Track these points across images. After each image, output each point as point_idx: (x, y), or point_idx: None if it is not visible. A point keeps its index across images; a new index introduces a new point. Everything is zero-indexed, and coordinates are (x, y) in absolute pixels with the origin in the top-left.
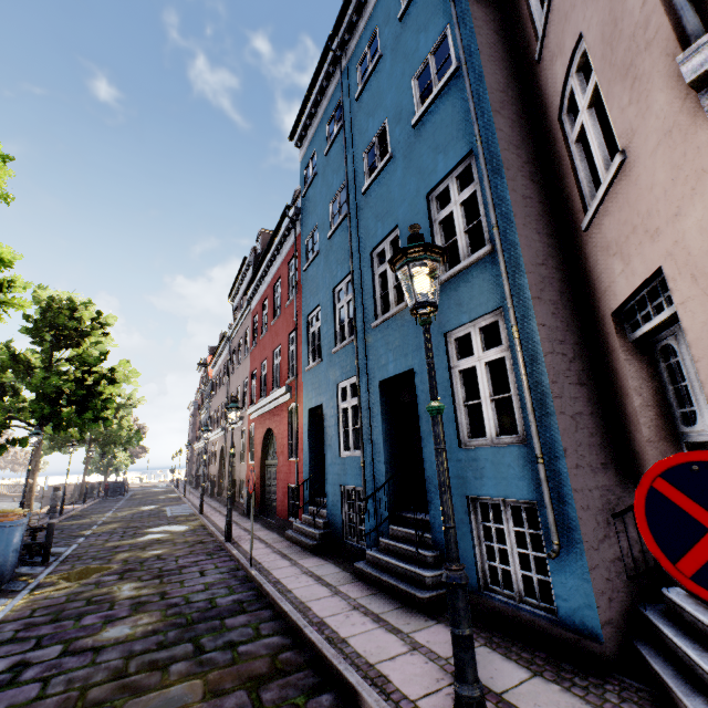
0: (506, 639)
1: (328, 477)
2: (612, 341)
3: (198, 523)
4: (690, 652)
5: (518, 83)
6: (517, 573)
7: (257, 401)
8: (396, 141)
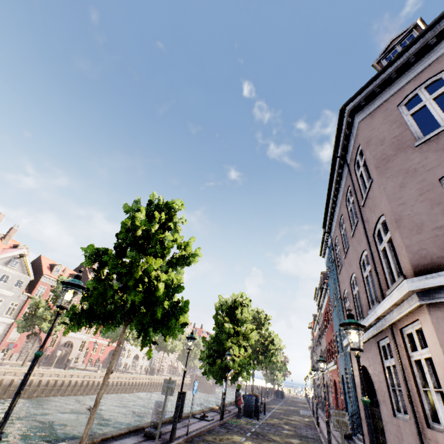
0: None
1: (348, 407)
2: None
3: (311, 419)
4: None
5: None
6: None
7: (329, 362)
8: None
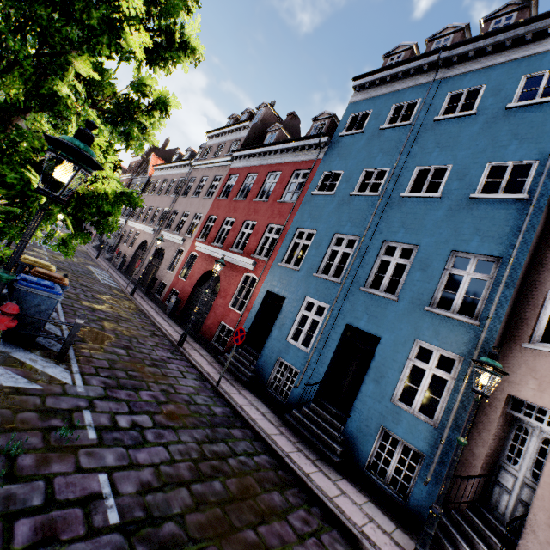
0: (377, 501)
1: (268, 344)
2: (498, 403)
3: (135, 306)
4: (466, 546)
5: (543, 229)
6: (390, 473)
7: (208, 241)
8: (450, 190)
